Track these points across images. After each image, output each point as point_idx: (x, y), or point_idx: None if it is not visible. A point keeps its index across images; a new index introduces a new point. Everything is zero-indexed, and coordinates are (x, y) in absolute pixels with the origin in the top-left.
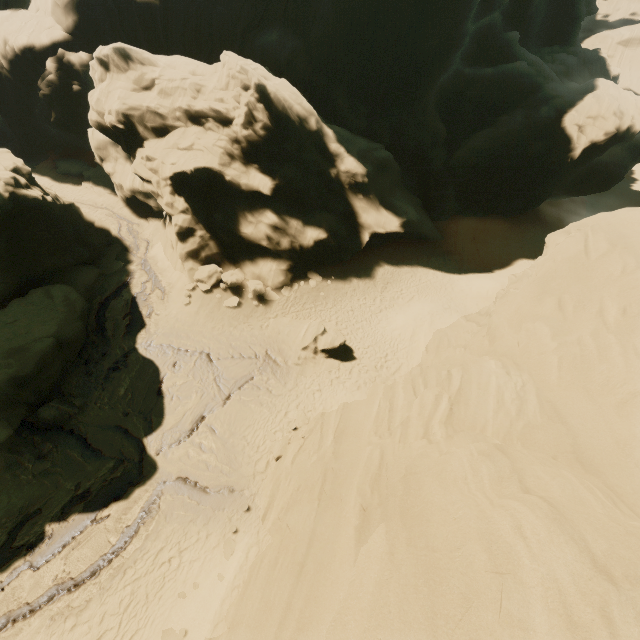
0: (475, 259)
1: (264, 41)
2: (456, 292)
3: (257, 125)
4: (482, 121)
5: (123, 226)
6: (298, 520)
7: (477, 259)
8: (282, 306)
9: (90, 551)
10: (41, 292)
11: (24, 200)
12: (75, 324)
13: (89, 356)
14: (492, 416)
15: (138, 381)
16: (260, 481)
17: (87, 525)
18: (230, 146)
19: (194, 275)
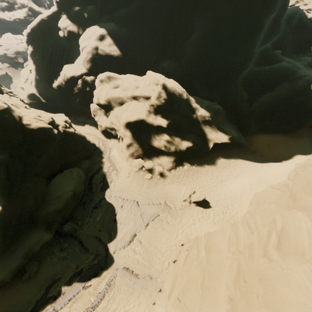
0: (270, 155)
1: (162, 65)
2: (262, 172)
3: (161, 98)
4: (266, 89)
5: (100, 142)
6: (191, 301)
7: (271, 155)
8: (171, 178)
9: (81, 305)
10: (68, 171)
11: (68, 133)
12: (81, 185)
13: (85, 200)
14: (307, 246)
15: (105, 214)
16: (165, 274)
17: (80, 289)
18: (149, 107)
19: (131, 163)
